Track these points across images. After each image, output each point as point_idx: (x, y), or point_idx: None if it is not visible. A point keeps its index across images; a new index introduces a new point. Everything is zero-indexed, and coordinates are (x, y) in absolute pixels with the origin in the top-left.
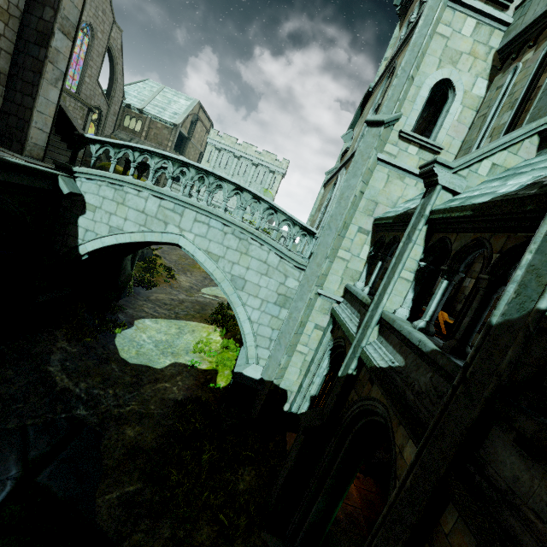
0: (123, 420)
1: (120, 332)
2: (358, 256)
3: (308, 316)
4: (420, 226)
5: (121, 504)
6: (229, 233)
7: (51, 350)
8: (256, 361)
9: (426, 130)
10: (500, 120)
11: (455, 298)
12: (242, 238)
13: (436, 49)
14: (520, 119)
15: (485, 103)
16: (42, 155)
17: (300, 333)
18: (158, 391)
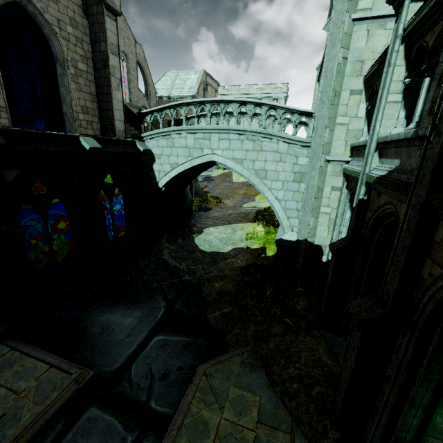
0: (211, 279)
1: (196, 237)
2: (356, 117)
3: (324, 182)
4: (395, 48)
5: (222, 317)
6: (244, 140)
7: (162, 249)
8: (290, 229)
9: None
10: None
11: None
12: (255, 140)
13: None
14: None
15: None
16: (124, 136)
17: (320, 198)
18: (228, 263)
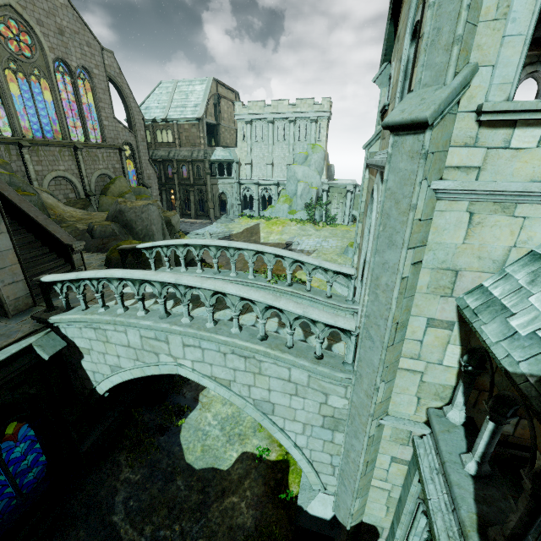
0: None
1: (185, 422)
2: (440, 364)
3: (377, 449)
4: None
5: None
6: (228, 353)
7: (115, 488)
8: (322, 488)
9: None
10: None
11: None
12: (247, 356)
13: None
14: None
15: None
16: (31, 302)
17: (370, 470)
18: (225, 512)
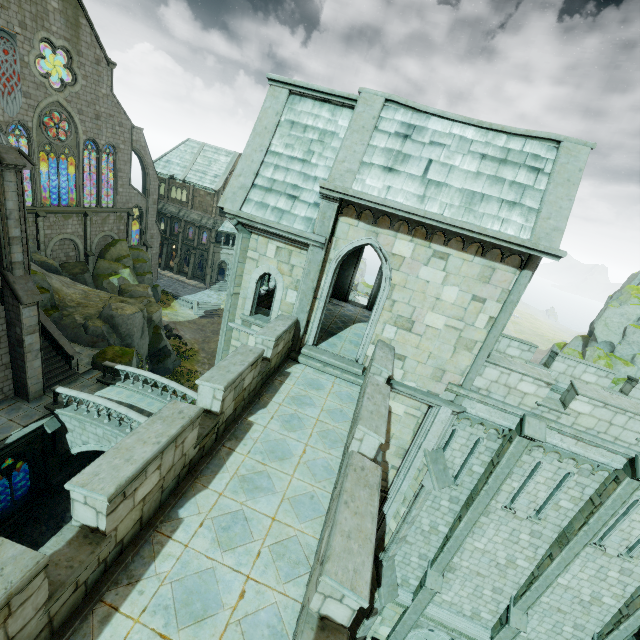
0: None
1: None
2: None
3: None
4: None
5: None
6: None
7: (68, 508)
8: None
9: None
10: None
11: None
12: None
13: None
14: None
15: None
16: (43, 393)
17: None
18: None
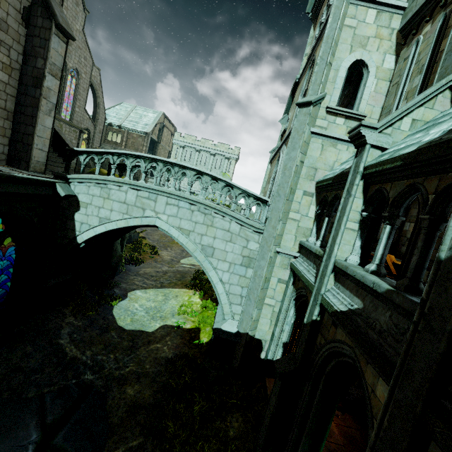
0: (124, 380)
1: (117, 304)
2: (307, 216)
3: (271, 272)
4: (356, 182)
5: None
6: (195, 211)
7: (61, 326)
8: (231, 316)
9: (349, 104)
10: (412, 84)
11: (398, 242)
12: (206, 213)
13: (346, 38)
14: (430, 80)
15: (396, 74)
16: (43, 169)
17: (266, 288)
18: (151, 351)
